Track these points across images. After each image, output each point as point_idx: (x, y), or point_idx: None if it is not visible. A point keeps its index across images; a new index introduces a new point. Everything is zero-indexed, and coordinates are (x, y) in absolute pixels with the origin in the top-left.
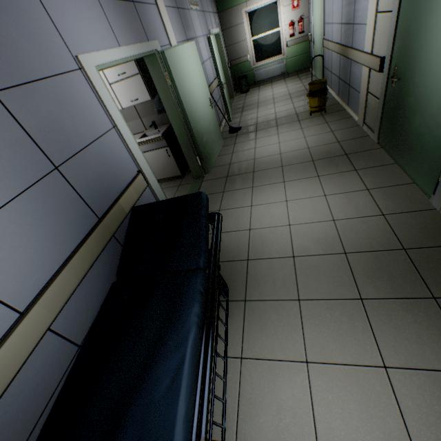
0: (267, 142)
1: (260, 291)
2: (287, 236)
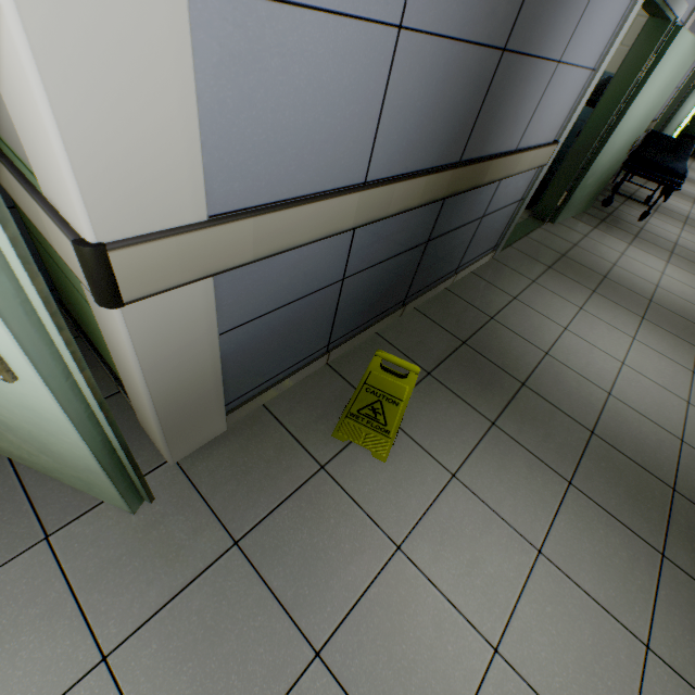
0: (688, 187)
1: (664, 213)
2: (686, 213)
